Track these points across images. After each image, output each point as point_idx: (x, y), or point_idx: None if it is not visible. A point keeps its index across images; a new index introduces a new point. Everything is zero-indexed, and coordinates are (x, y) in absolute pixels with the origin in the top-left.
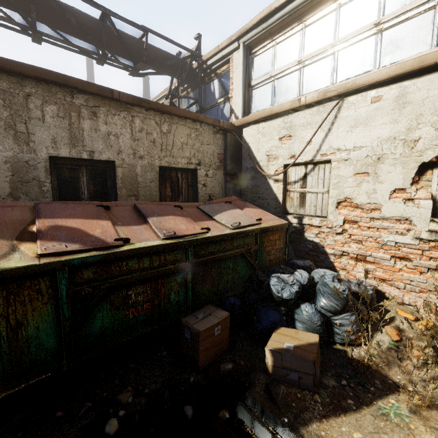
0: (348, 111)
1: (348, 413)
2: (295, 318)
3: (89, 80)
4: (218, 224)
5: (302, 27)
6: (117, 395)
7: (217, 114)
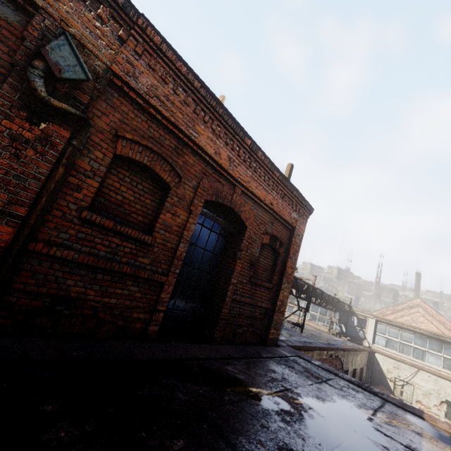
0: (420, 374)
1: None
2: None
3: None
4: None
5: (401, 331)
6: None
7: (354, 331)
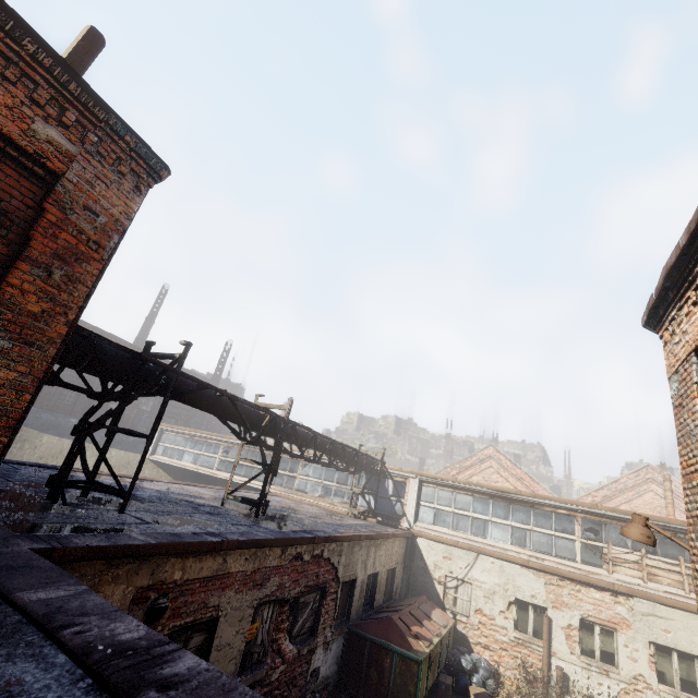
0: (481, 561)
1: None
2: (472, 681)
3: (151, 315)
4: (436, 624)
5: (455, 493)
6: None
7: (388, 506)
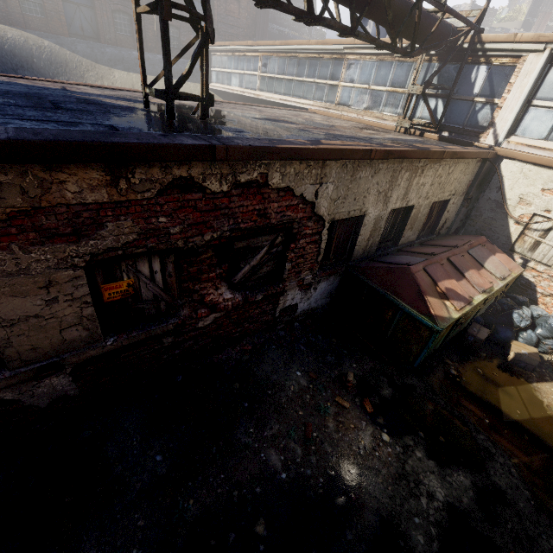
0: None
1: (547, 381)
2: (520, 336)
3: None
4: (489, 274)
5: None
6: (443, 360)
7: (466, 113)
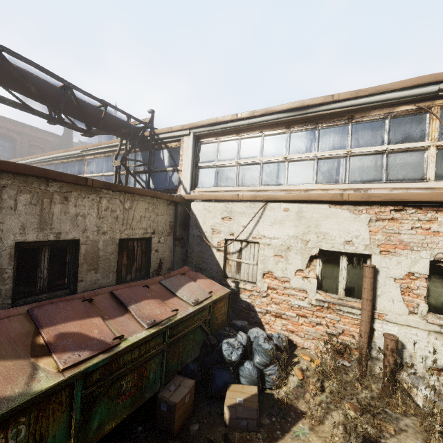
0: (270, 212)
1: (277, 441)
2: (240, 374)
3: None
4: (181, 301)
5: (239, 139)
6: None
7: (165, 179)
